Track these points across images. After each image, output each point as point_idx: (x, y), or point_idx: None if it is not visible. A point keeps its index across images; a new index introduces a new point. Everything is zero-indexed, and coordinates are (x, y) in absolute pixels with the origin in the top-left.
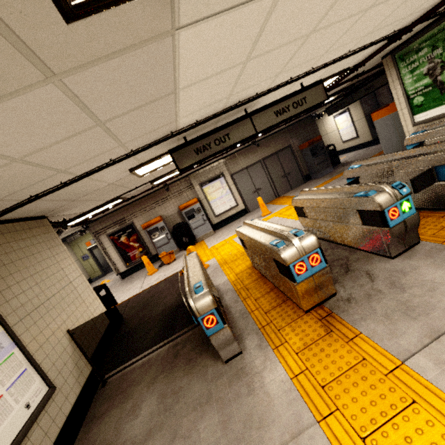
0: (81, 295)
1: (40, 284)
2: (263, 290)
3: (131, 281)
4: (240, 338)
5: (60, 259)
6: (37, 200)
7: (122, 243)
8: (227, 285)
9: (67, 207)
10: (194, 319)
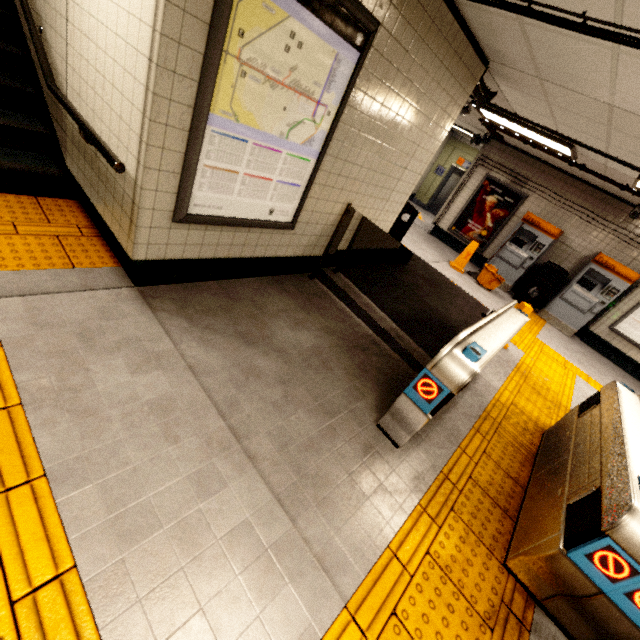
0: (393, 193)
1: (390, 133)
2: (507, 463)
3: (431, 245)
4: (417, 440)
5: (431, 132)
6: (520, 19)
7: (483, 202)
8: (488, 393)
9: (519, 81)
10: (416, 356)
